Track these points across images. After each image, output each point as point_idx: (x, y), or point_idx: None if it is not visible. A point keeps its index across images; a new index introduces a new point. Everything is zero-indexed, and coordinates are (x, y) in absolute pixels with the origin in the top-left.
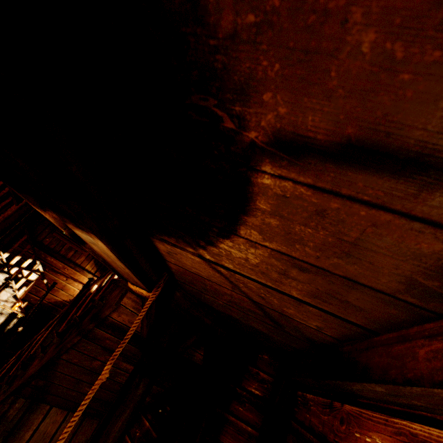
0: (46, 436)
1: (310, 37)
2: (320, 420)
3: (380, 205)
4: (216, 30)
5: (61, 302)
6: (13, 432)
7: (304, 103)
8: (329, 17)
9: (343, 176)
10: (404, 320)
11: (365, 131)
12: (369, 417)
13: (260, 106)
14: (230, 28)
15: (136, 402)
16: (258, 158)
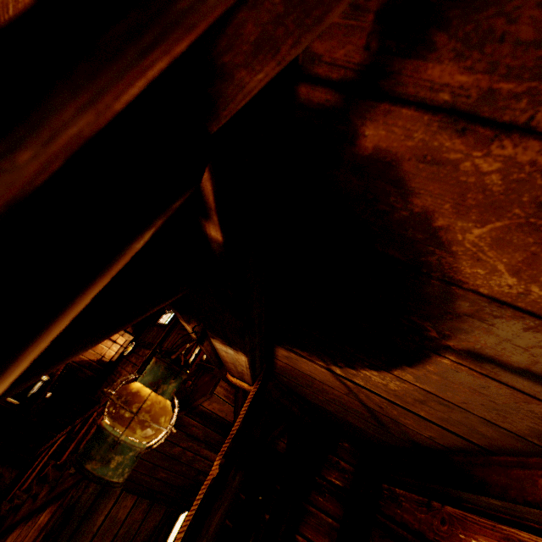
0: (116, 521)
1: (522, 334)
2: (416, 517)
3: (534, 396)
4: (456, 309)
5: (87, 361)
6: (86, 517)
7: (502, 348)
8: (537, 334)
9: (513, 378)
10: (526, 451)
11: (539, 370)
12: (475, 521)
13: (467, 338)
14: (467, 312)
15: (232, 494)
16: (446, 352)
